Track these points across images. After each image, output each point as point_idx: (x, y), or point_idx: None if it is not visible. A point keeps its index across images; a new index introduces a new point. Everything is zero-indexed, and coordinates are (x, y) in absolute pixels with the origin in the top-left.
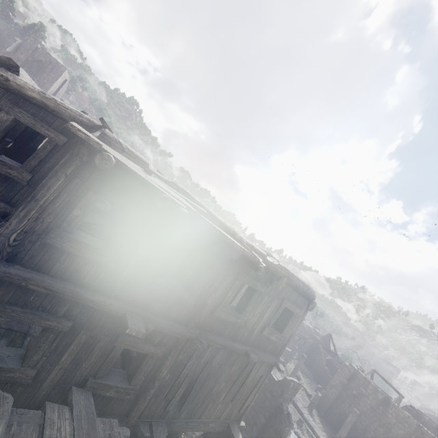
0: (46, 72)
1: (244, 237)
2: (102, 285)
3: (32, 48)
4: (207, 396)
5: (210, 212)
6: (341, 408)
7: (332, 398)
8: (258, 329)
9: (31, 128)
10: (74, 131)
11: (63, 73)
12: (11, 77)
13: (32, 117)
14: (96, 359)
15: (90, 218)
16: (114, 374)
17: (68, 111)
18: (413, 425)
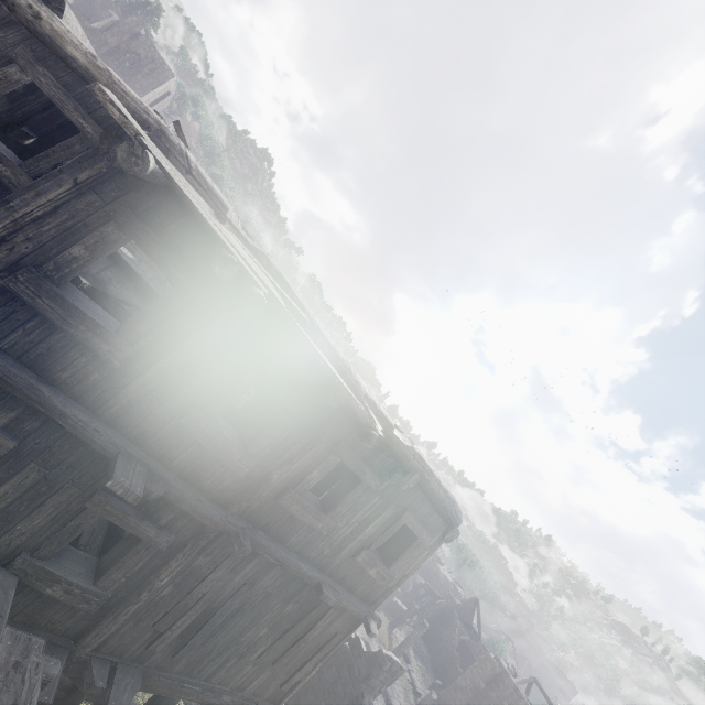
0: (143, 72)
1: (364, 385)
2: (90, 393)
3: (131, 33)
4: (230, 644)
5: (315, 323)
6: None
7: None
8: (349, 549)
9: (74, 126)
10: (102, 100)
11: (168, 81)
12: (45, 14)
13: (63, 89)
14: (46, 522)
15: (126, 294)
16: (74, 558)
17: (126, 98)
18: None
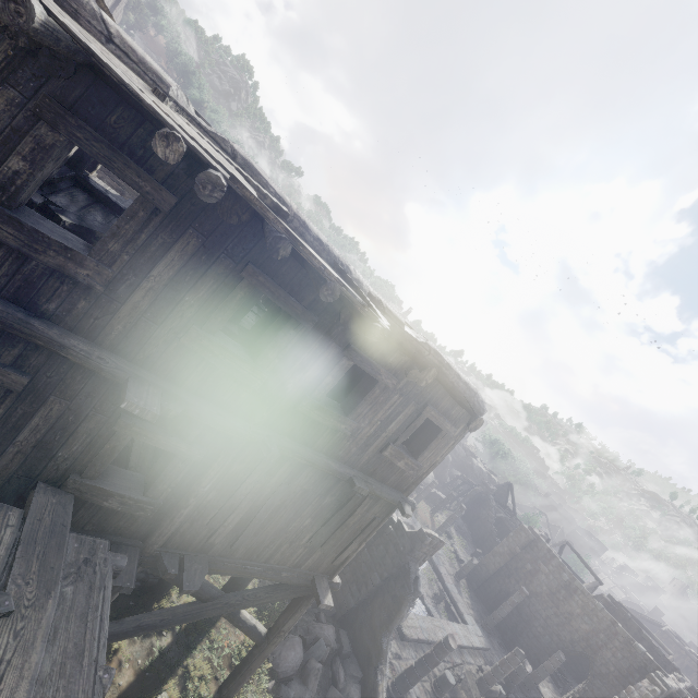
0: None
1: (366, 283)
2: (83, 322)
3: None
4: (279, 533)
5: (300, 218)
6: (503, 583)
7: (494, 569)
8: (375, 446)
9: None
10: None
11: None
12: None
13: None
14: (83, 448)
15: None
16: (121, 476)
17: None
18: (605, 621)
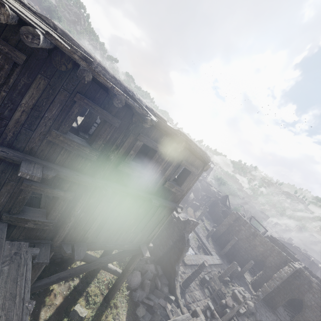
0: None
1: (144, 100)
2: None
3: None
4: (120, 228)
5: (101, 65)
6: (227, 237)
7: (222, 231)
8: (160, 183)
9: None
10: None
11: None
12: None
13: None
14: (7, 199)
15: None
16: (33, 211)
17: None
18: (269, 245)
